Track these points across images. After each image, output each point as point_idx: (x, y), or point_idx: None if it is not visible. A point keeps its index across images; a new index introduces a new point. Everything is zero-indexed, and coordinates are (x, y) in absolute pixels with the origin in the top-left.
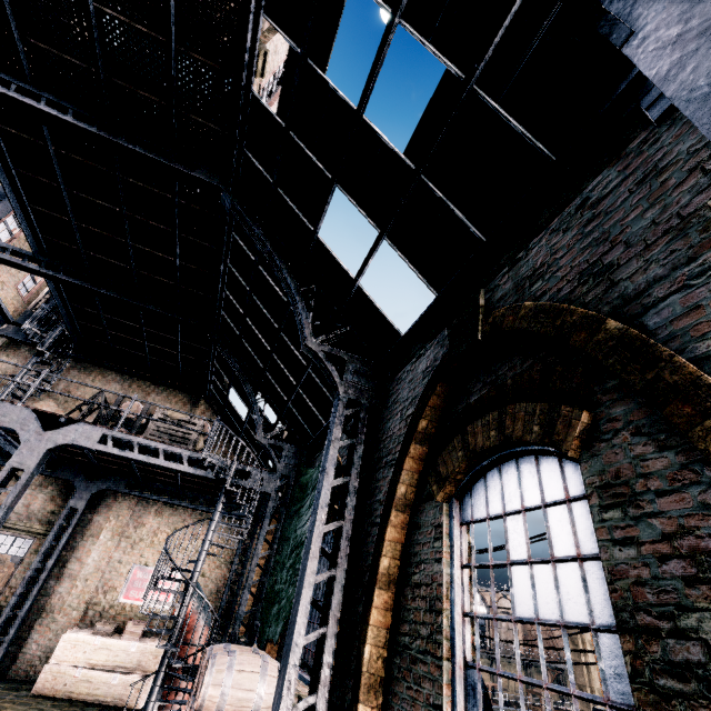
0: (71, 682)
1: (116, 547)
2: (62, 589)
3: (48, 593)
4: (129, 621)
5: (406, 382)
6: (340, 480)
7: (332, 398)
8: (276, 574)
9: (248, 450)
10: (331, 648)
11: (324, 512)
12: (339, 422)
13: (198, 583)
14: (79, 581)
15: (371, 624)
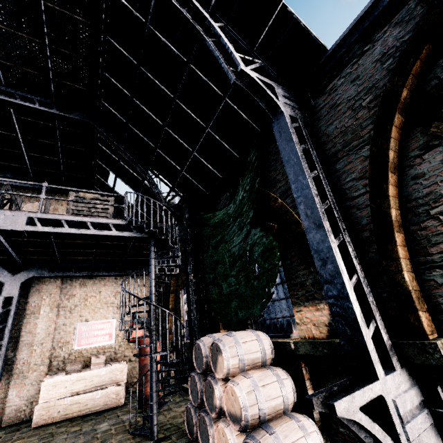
0: (63, 409)
1: (56, 316)
2: (23, 355)
3: (11, 362)
4: (92, 357)
5: (347, 84)
6: (312, 173)
7: (269, 121)
8: (218, 285)
9: (164, 208)
10: (366, 287)
11: (317, 196)
12: (292, 132)
13: (140, 317)
14: (35, 346)
15: (401, 258)
